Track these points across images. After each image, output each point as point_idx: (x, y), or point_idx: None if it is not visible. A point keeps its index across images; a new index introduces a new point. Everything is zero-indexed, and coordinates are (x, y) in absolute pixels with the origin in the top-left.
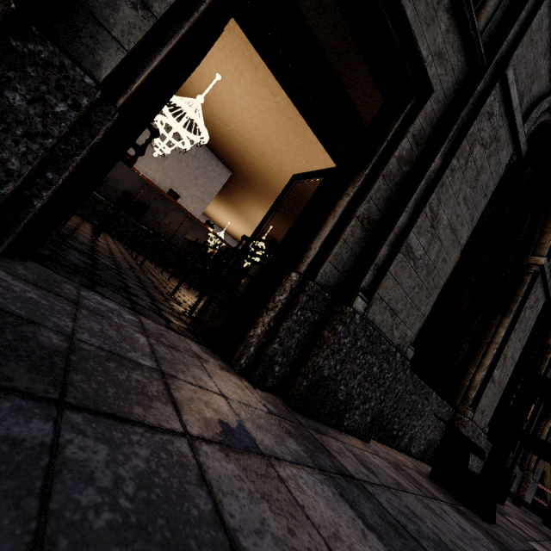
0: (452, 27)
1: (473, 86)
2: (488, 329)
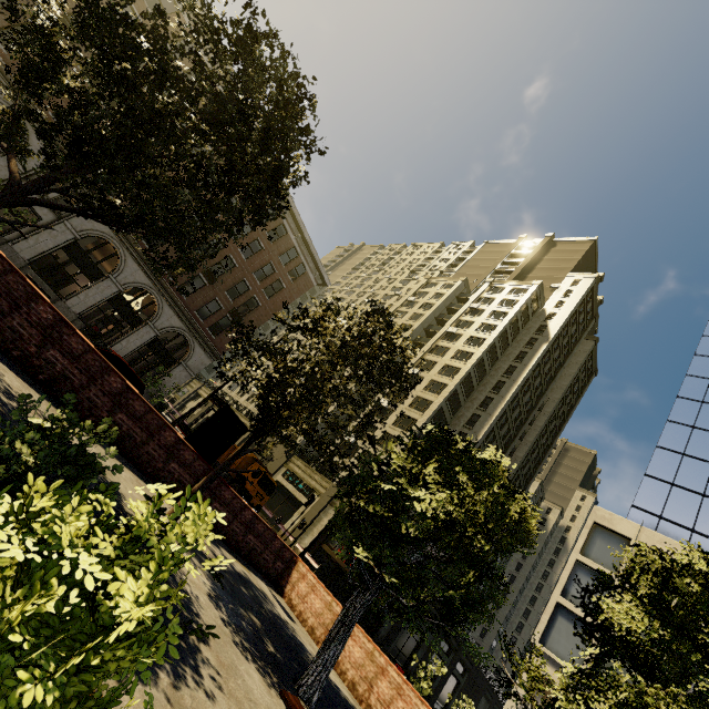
0: (50, 212)
1: (57, 222)
2: (86, 286)
